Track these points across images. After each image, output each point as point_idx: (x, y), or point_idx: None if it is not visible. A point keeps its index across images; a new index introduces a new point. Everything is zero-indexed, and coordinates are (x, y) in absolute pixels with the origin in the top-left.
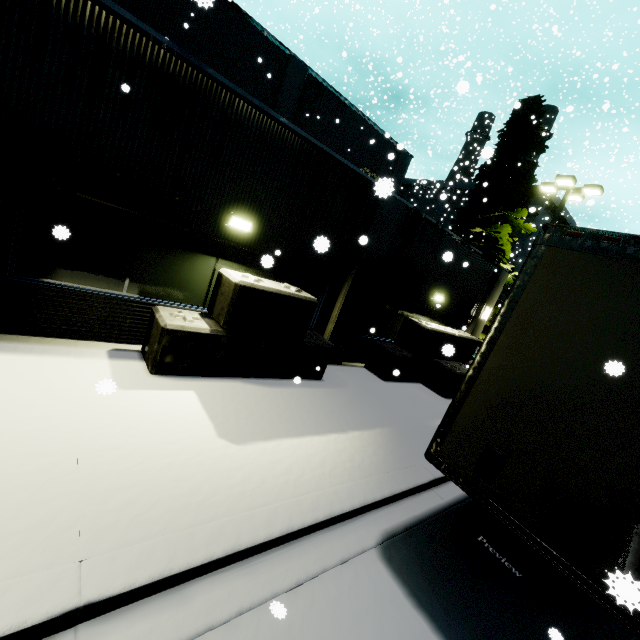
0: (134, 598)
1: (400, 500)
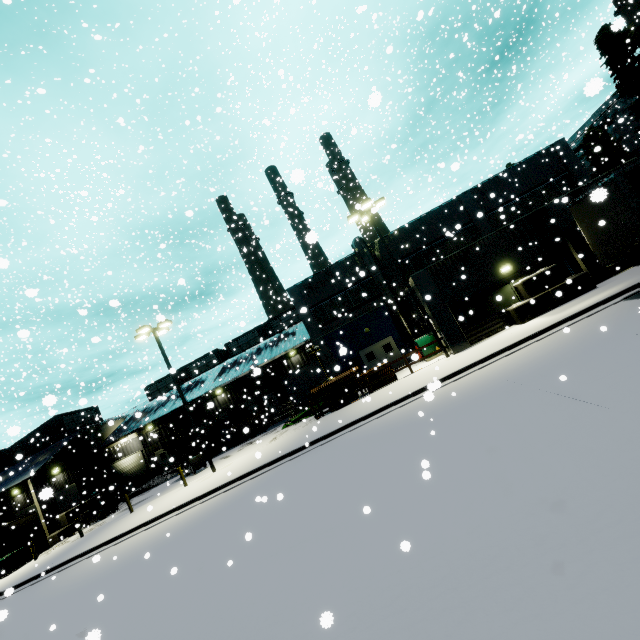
0: (547, 330)
1: (637, 288)
